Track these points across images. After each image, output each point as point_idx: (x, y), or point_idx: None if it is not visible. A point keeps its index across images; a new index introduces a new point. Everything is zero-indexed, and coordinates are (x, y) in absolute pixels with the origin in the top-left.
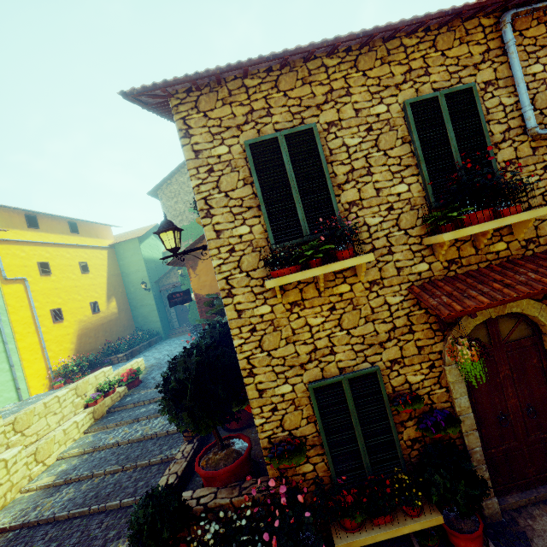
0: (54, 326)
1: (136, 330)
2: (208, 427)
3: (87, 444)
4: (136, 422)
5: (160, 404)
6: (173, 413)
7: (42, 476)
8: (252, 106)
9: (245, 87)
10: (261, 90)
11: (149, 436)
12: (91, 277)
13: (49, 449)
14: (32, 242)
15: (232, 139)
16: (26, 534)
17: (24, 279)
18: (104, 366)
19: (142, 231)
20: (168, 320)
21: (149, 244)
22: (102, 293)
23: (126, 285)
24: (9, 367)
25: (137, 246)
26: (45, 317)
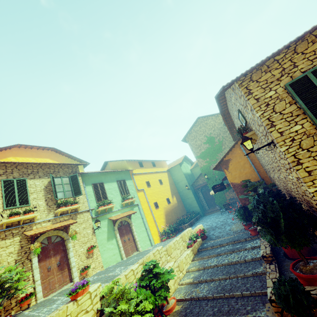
0: (156, 210)
1: (186, 212)
2: (298, 246)
3: (198, 265)
4: (219, 256)
5: (261, 232)
6: (274, 236)
7: (184, 278)
8: (283, 67)
9: (276, 60)
10: (286, 58)
11: (233, 262)
12: (163, 186)
13: (182, 266)
14: (142, 173)
15: (275, 86)
16: (196, 303)
17: (143, 189)
18: (180, 230)
19: (179, 160)
20: (202, 205)
21: (183, 166)
22: (169, 193)
23: (178, 189)
24: (145, 229)
25: (179, 168)
26: (152, 206)
